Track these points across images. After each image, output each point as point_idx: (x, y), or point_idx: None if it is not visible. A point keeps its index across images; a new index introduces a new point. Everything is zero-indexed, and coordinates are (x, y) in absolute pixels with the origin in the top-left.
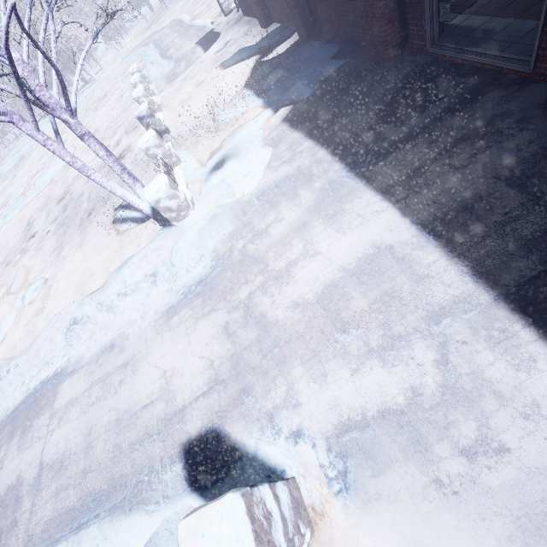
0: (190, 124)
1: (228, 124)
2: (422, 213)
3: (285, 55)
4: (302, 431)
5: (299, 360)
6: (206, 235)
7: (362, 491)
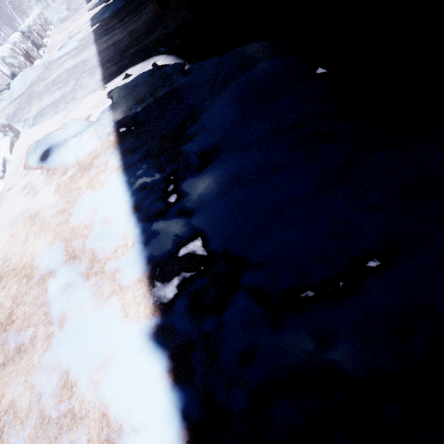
0: (58, 41)
1: (72, 36)
2: (102, 48)
3: (113, 1)
4: (28, 118)
5: (37, 99)
6: (27, 74)
7: (37, 124)
